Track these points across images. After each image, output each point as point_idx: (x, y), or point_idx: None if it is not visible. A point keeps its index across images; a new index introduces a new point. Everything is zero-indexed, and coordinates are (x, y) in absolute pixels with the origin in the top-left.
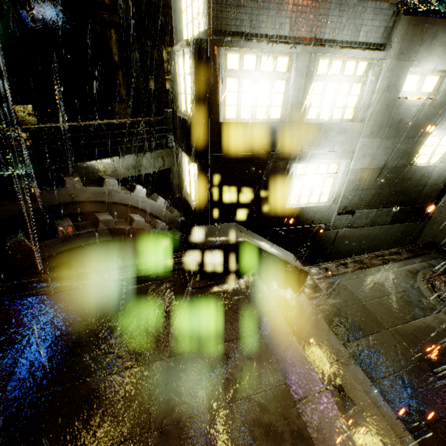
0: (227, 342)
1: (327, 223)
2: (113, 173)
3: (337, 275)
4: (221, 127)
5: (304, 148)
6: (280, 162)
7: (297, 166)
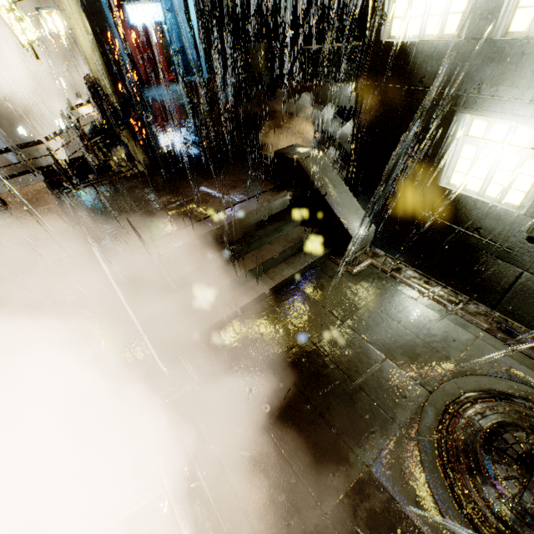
0: (226, 195)
1: (506, 247)
2: (334, 100)
3: (398, 280)
4: (381, 48)
5: (485, 88)
6: (441, 107)
7: (472, 121)
